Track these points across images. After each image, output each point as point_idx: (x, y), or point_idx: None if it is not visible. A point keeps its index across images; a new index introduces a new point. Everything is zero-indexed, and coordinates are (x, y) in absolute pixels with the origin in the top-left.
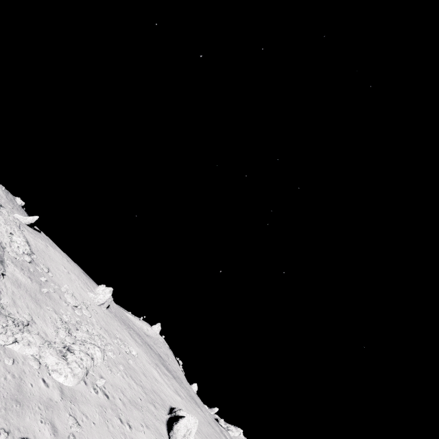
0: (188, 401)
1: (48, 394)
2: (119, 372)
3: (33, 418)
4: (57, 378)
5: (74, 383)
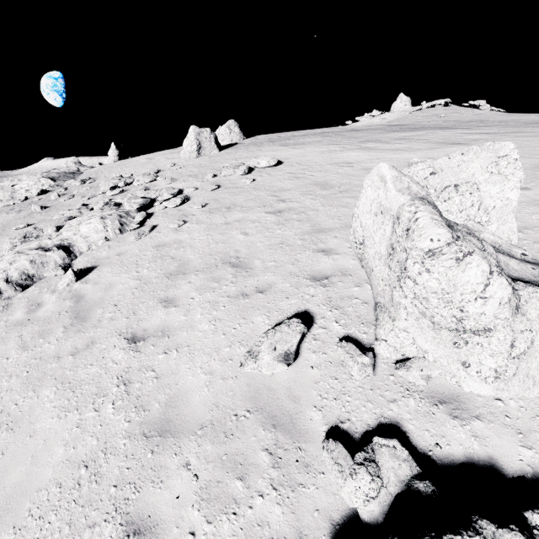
0: (507, 135)
1: None
2: (175, 222)
3: None
4: None
5: None
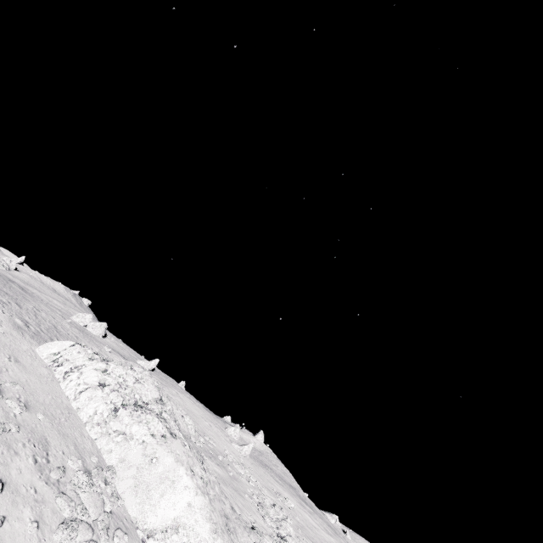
0: (335, 536)
1: None
2: (304, 539)
3: None
4: None
5: None
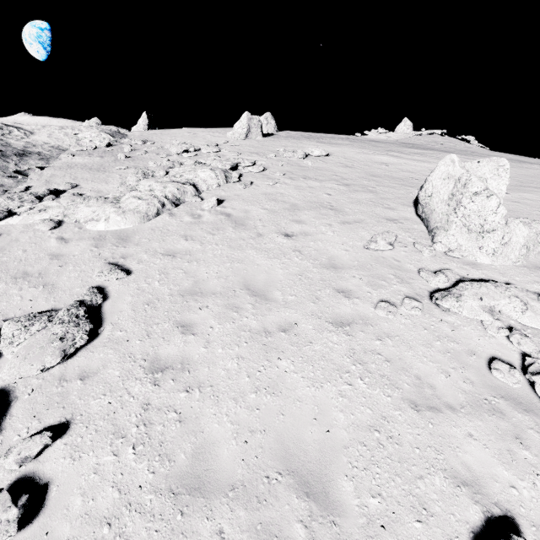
0: None
1: (62, 251)
2: (269, 181)
3: (1, 290)
4: (95, 228)
5: (131, 222)
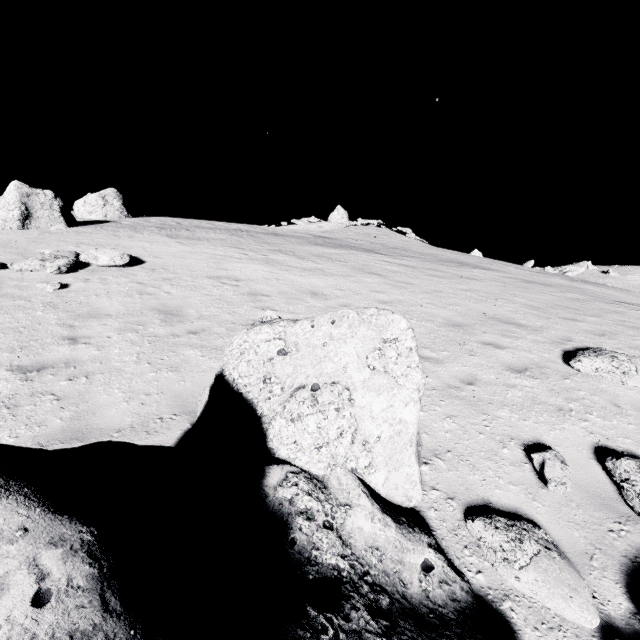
0: (425, 271)
1: None
2: None
3: None
4: None
5: None
